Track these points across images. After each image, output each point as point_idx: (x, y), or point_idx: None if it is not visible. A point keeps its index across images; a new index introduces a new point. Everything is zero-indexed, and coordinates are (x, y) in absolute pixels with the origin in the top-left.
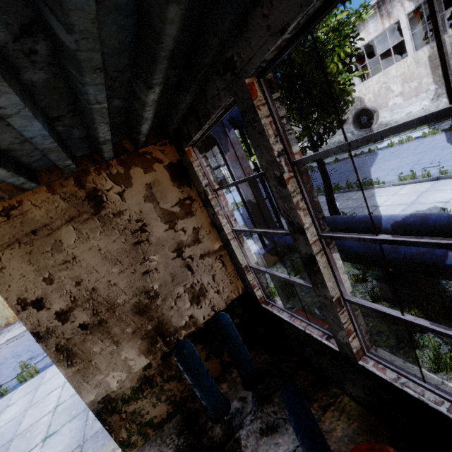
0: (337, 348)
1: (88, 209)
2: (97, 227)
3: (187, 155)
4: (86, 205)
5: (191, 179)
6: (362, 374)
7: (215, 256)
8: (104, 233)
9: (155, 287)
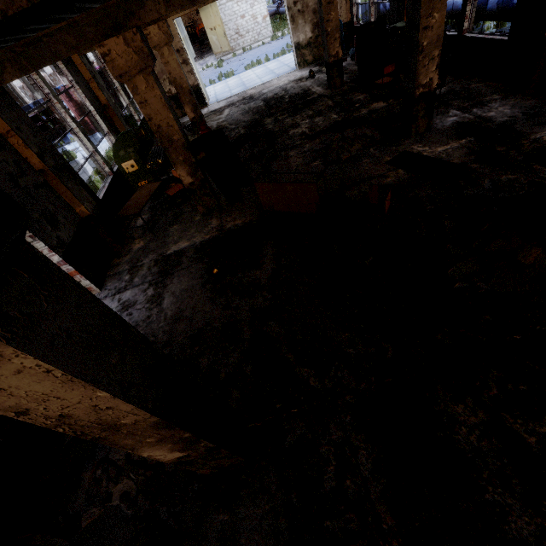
0: None
1: None
2: None
3: None
4: None
5: None
6: None
7: None
8: None
9: None
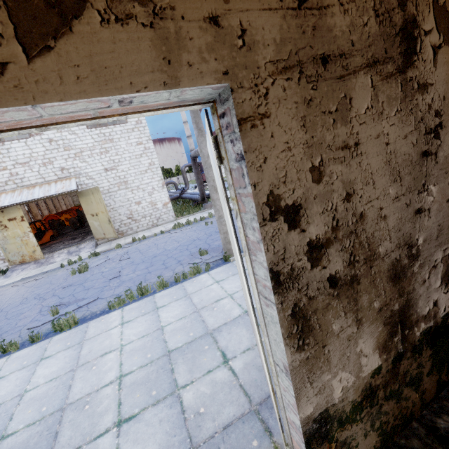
0: None
1: (396, 55)
2: (395, 99)
3: None
4: (396, 45)
5: None
6: None
7: None
8: (399, 115)
9: (419, 240)
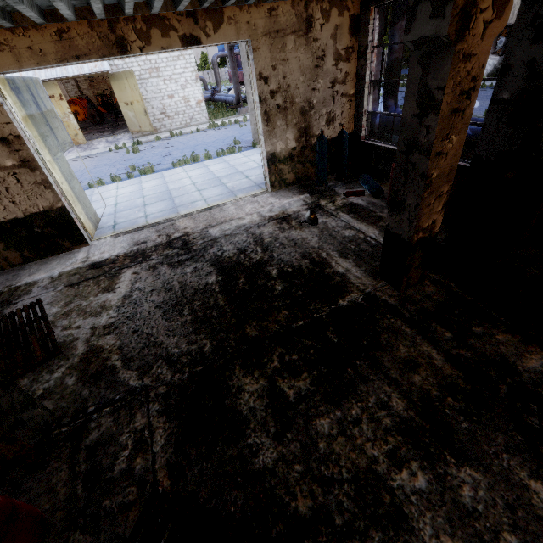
0: None
1: (304, 29)
2: (303, 44)
3: (369, 13)
4: (304, 25)
5: (359, 34)
6: None
7: (349, 99)
8: (305, 50)
9: (314, 102)
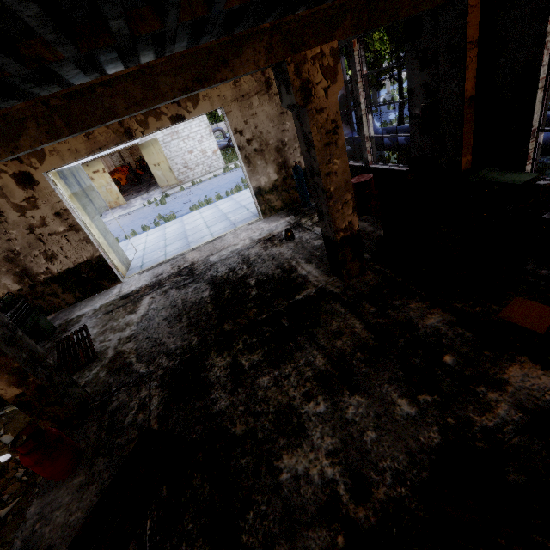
0: (364, 165)
1: (264, 89)
2: (267, 100)
3: None
4: (264, 86)
5: None
6: (369, 172)
7: None
8: (269, 104)
9: (286, 140)
